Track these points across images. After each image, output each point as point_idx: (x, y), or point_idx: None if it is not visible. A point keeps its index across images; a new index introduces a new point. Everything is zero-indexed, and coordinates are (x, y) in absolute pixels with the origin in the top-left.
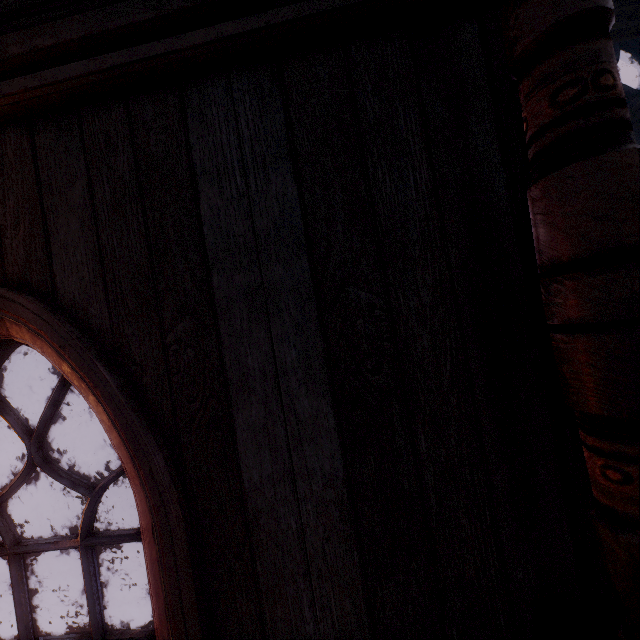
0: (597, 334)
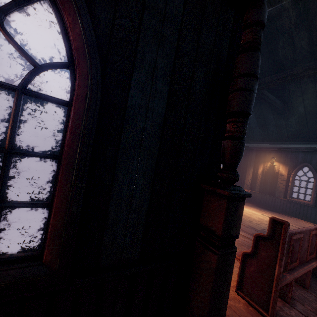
0: (244, 91)
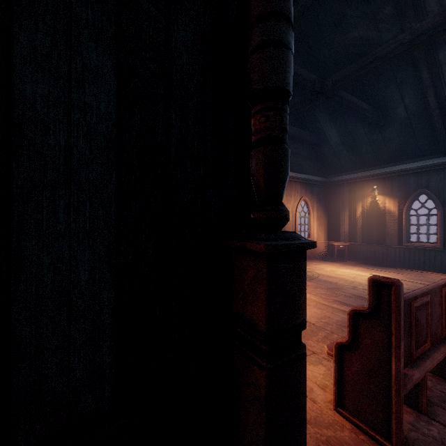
0: (268, 48)
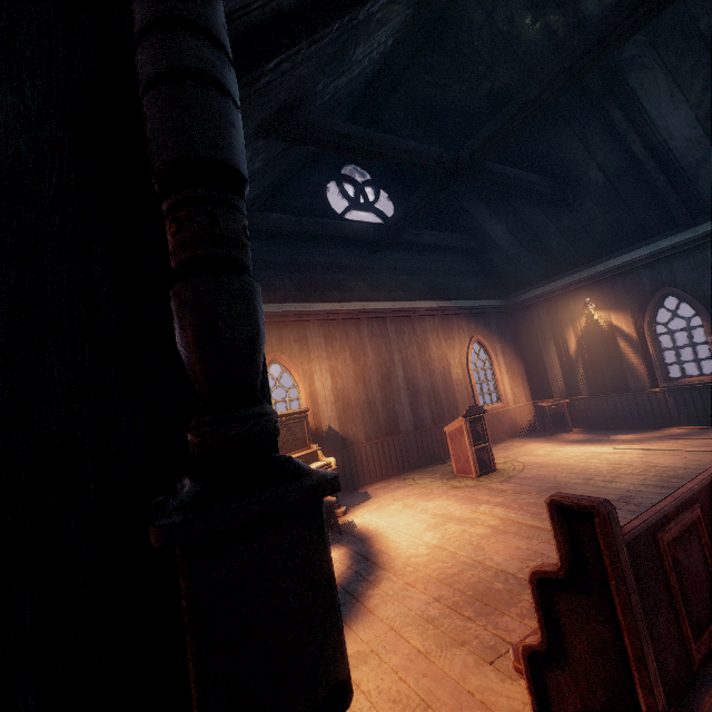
0: (157, 88)
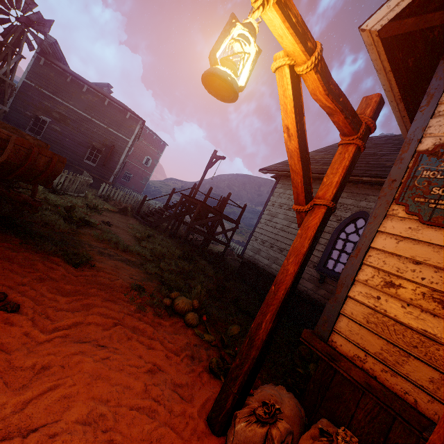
0: None
